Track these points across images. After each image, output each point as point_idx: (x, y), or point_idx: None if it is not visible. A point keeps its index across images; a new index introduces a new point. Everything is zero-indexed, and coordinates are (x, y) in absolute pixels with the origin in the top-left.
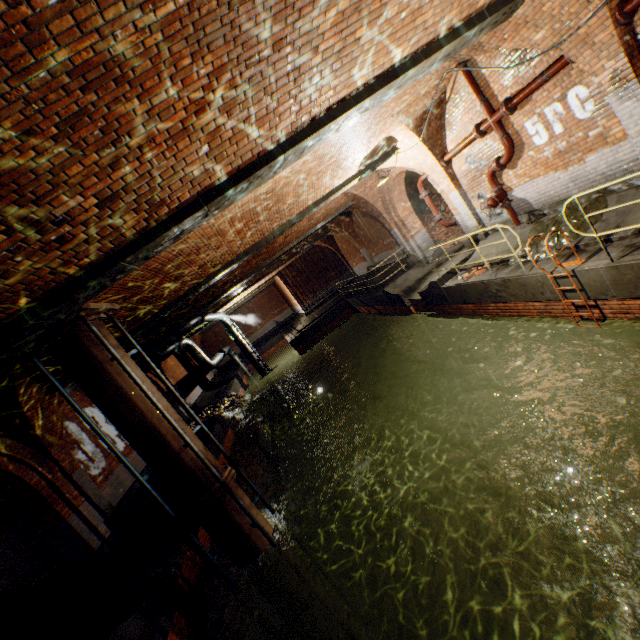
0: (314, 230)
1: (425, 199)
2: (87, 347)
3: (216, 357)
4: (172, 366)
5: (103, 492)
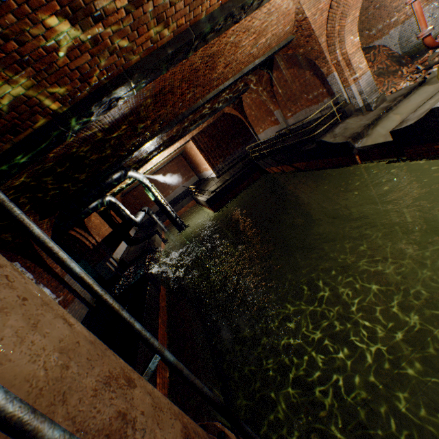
0: (252, 66)
1: (414, 5)
2: None
3: (139, 215)
4: (97, 224)
5: None
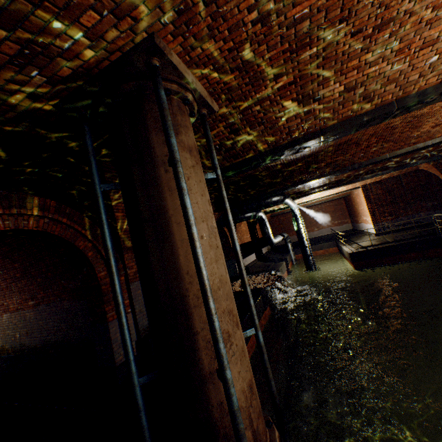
0: None
1: None
2: (146, 129)
3: (277, 237)
4: (242, 230)
5: None
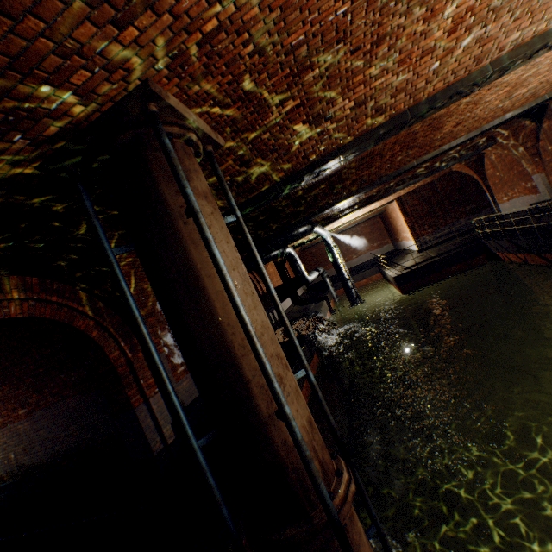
0: (498, 122)
1: None
2: (153, 181)
3: (312, 274)
4: (270, 273)
5: (179, 385)
